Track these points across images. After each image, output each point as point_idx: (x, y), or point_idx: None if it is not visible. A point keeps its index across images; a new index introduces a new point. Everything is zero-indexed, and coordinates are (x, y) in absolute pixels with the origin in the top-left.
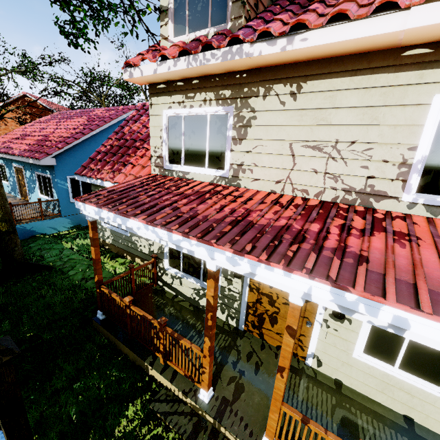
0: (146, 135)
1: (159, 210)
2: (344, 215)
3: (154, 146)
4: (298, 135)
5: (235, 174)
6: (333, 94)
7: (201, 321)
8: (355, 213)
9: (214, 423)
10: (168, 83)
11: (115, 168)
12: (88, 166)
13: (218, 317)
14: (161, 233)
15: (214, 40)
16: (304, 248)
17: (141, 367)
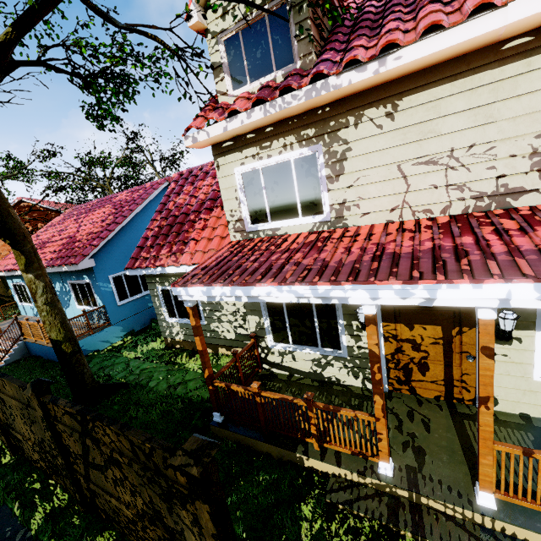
0: (198, 204)
1: (280, 269)
2: (487, 222)
3: (229, 210)
4: (405, 154)
5: (338, 215)
6: (436, 104)
7: (335, 394)
8: (498, 217)
9: (409, 496)
10: (235, 139)
11: (176, 250)
12: (139, 256)
13: (351, 385)
14: (301, 290)
15: (292, 82)
16: (474, 260)
17: (292, 461)
